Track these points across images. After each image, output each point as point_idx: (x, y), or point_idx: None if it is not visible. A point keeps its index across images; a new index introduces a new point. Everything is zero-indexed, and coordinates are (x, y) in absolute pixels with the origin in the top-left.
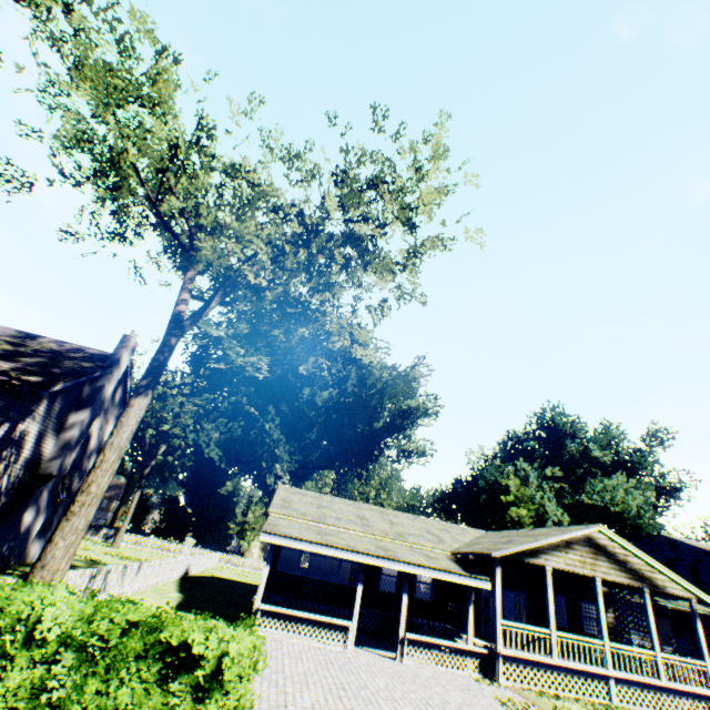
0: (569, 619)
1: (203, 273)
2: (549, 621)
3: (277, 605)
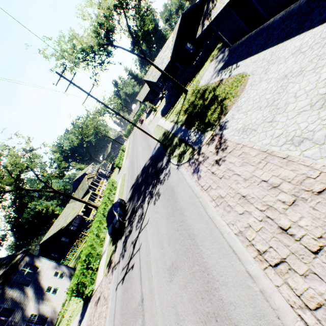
0: (92, 193)
1: (2, 200)
2: (97, 188)
3: (84, 228)
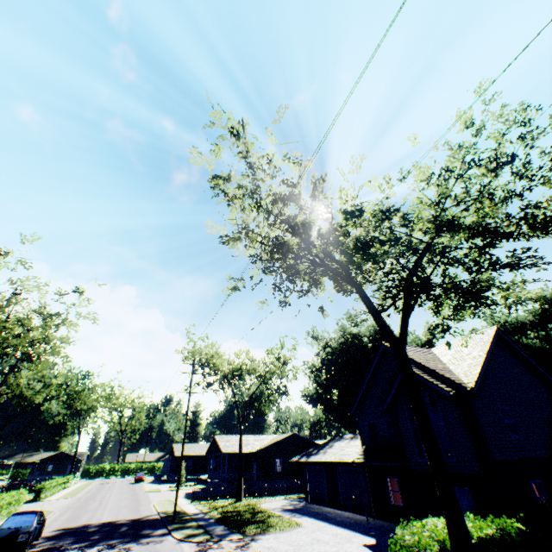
0: None
1: None
2: None
3: None
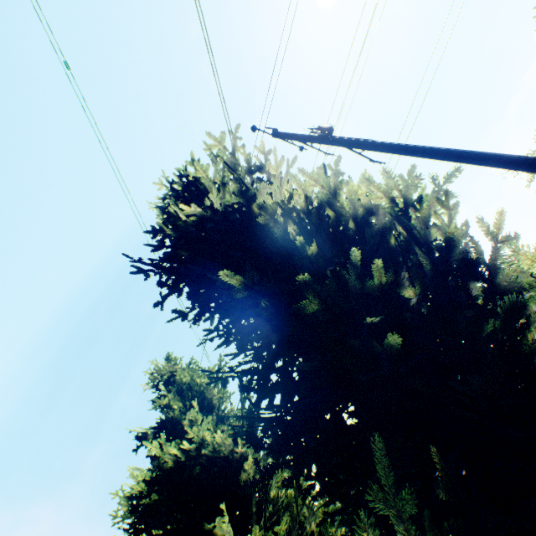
0: None
1: None
2: None
3: None
